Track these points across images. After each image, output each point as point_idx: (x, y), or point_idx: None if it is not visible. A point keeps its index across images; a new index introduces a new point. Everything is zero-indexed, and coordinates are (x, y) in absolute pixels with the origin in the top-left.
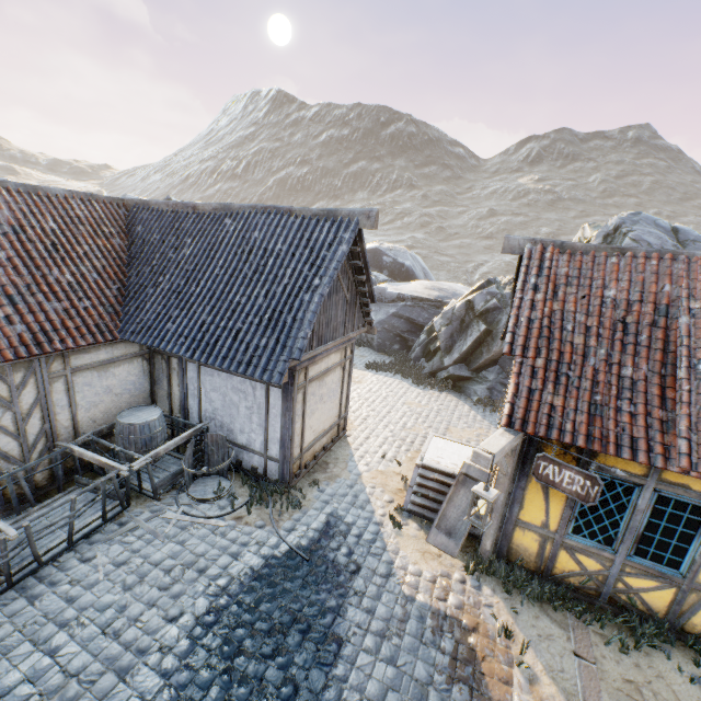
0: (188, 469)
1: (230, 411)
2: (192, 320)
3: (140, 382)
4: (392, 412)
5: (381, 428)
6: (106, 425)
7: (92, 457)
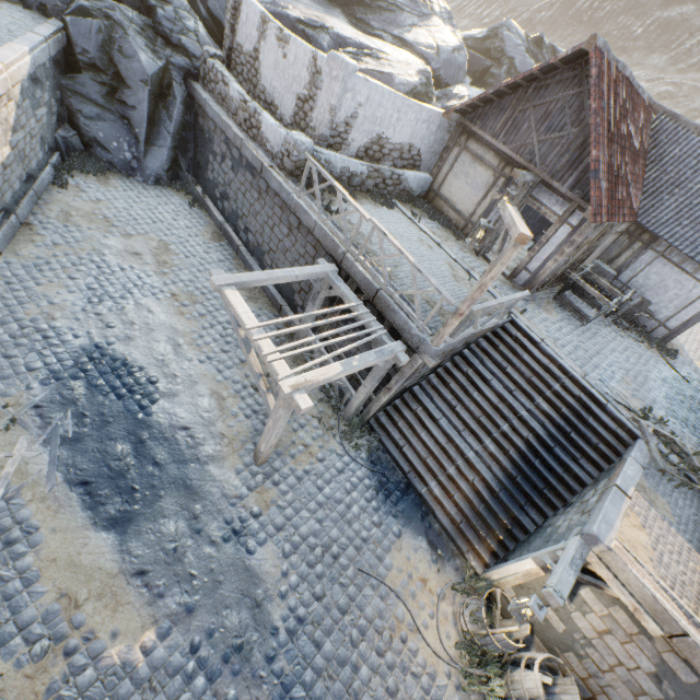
0: (638, 312)
1: (657, 290)
2: (696, 233)
3: (606, 247)
4: (693, 333)
5: (691, 340)
6: (591, 265)
7: (604, 283)
